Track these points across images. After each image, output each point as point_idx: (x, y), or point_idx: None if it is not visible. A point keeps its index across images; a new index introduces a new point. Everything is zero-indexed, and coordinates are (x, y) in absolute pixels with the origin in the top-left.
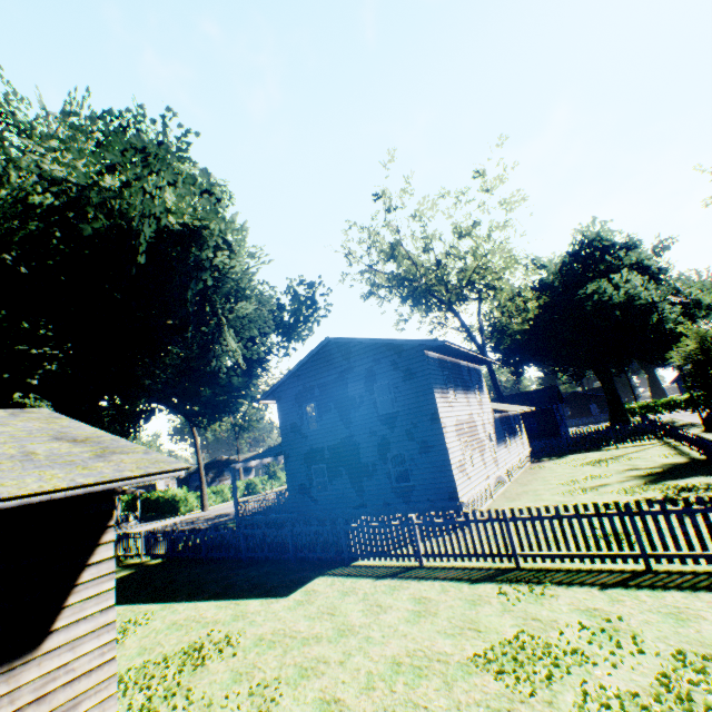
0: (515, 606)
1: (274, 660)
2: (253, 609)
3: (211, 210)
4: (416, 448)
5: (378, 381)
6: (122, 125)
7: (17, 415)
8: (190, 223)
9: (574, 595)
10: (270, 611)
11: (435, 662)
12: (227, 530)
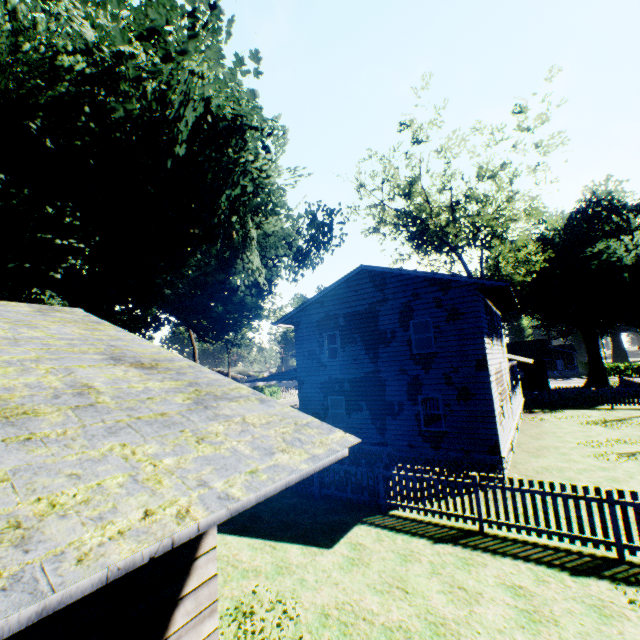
0: None
1: None
2: (295, 559)
3: (254, 107)
4: (454, 394)
5: (416, 317)
6: None
7: (45, 313)
8: (230, 118)
9: None
10: (319, 568)
11: None
12: None
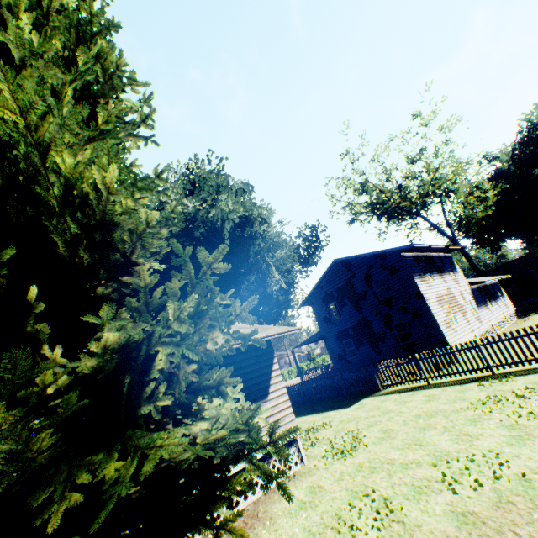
0: (487, 388)
1: (352, 425)
2: (332, 414)
3: (252, 204)
4: (410, 317)
5: (374, 279)
6: (190, 169)
7: None
8: (243, 214)
9: (527, 378)
10: (342, 413)
11: (439, 412)
12: (301, 384)
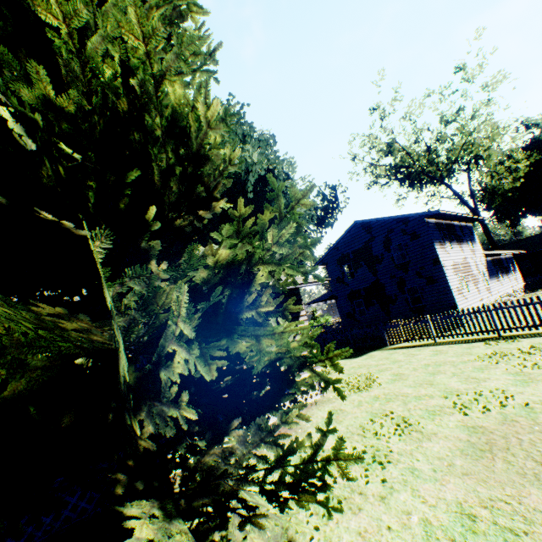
0: (494, 346)
1: (364, 370)
2: (342, 362)
3: (276, 157)
4: (424, 282)
5: (393, 243)
6: None
7: None
8: (266, 168)
9: (532, 340)
10: (352, 361)
11: (447, 362)
12: None
